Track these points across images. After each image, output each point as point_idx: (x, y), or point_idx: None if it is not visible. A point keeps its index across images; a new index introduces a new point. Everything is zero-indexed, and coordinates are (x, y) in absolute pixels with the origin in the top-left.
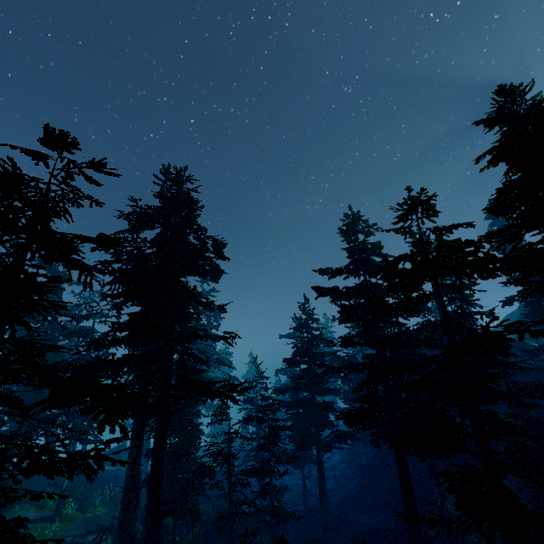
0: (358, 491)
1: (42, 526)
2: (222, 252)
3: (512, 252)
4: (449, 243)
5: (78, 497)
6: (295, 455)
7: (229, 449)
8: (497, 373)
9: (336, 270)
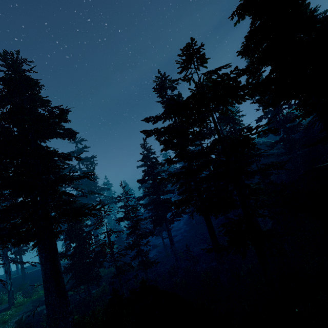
0: (193, 237)
1: (2, 314)
2: (62, 116)
3: (254, 79)
4: (213, 79)
5: (25, 290)
6: (151, 232)
7: (109, 240)
8: (253, 161)
9: (155, 117)
